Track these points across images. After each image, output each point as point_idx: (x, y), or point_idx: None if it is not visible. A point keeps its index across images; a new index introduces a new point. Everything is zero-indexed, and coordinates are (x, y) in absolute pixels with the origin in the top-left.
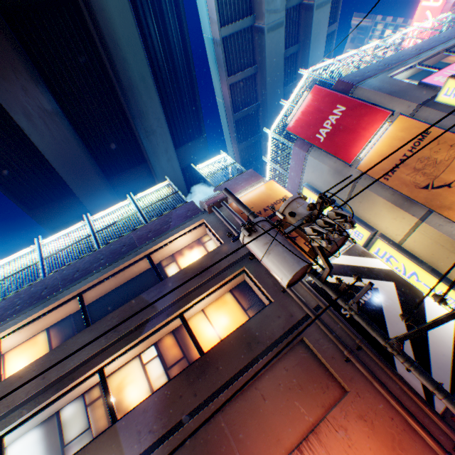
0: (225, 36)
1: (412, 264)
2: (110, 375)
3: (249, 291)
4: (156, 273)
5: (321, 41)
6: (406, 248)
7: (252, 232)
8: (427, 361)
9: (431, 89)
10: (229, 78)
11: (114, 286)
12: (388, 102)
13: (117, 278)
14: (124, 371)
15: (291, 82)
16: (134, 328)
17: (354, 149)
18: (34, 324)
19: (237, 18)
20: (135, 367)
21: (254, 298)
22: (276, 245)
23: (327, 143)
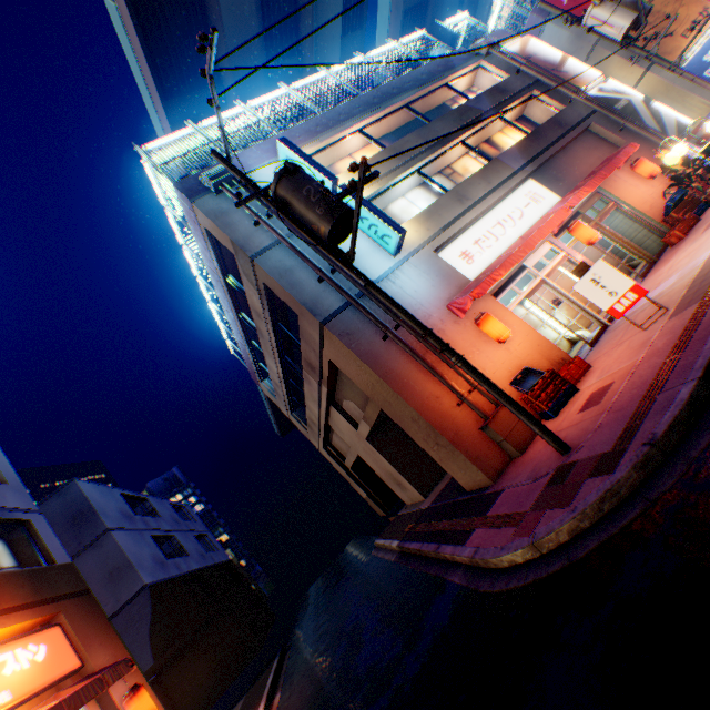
0: None
1: None
2: (452, 163)
3: (529, 122)
4: (462, 96)
5: None
6: None
7: (600, 3)
8: (663, 128)
9: None
10: None
11: (414, 116)
12: None
13: (421, 106)
14: (462, 161)
15: None
16: (474, 121)
17: None
18: (373, 129)
19: None
20: (468, 159)
21: (534, 125)
22: (618, 8)
23: (570, 6)
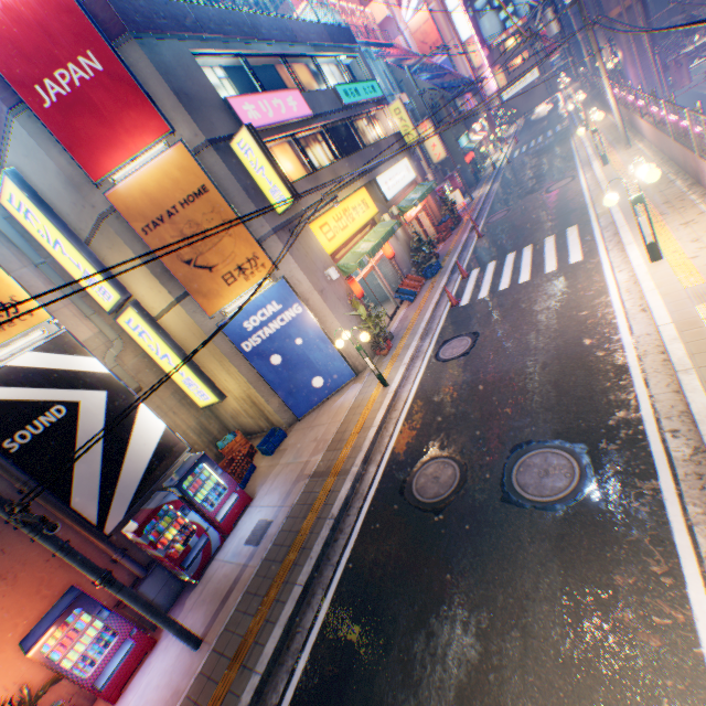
0: None
1: (167, 346)
2: None
3: None
4: None
5: None
6: (164, 326)
7: None
8: (117, 483)
9: (237, 122)
10: None
11: None
12: (175, 109)
13: None
14: None
15: None
16: None
17: (109, 160)
18: None
19: None
20: None
21: None
22: None
23: (60, 118)
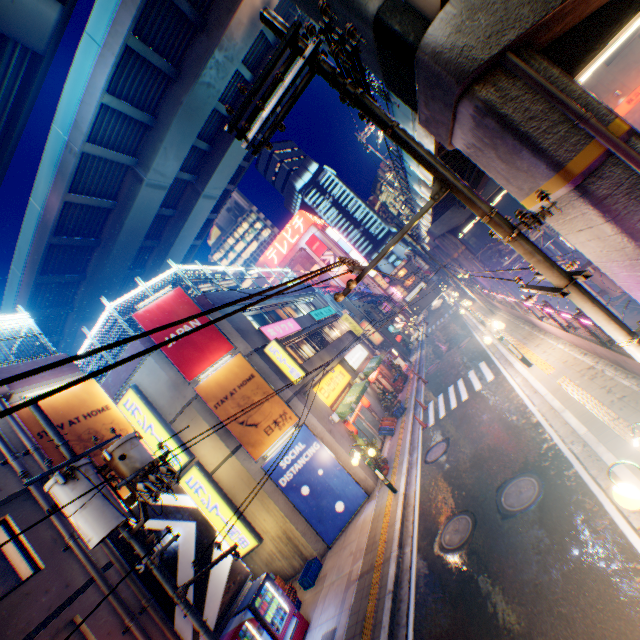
0: (90, 153)
1: (218, 495)
2: None
3: None
4: None
5: (200, 223)
6: (217, 478)
7: (72, 478)
8: (204, 605)
9: (265, 338)
10: (71, 194)
11: None
12: (236, 337)
13: None
14: None
15: (155, 239)
16: None
17: (199, 368)
18: None
19: (117, 148)
20: None
21: (4, 566)
22: (98, 496)
23: (175, 351)
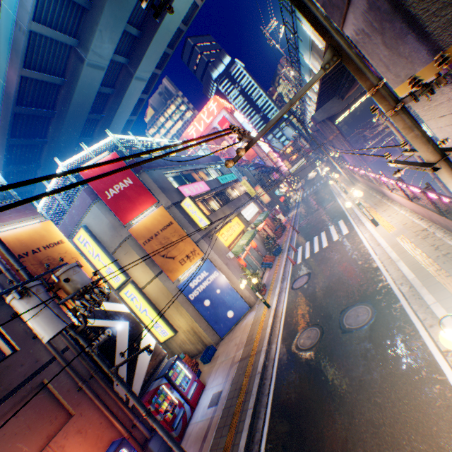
0: (37, 32)
1: (147, 303)
2: None
3: None
4: None
5: (134, 102)
6: (146, 292)
7: (26, 295)
8: (134, 374)
9: (182, 195)
10: (25, 69)
11: None
12: (159, 193)
13: None
14: None
15: (99, 113)
16: None
17: (131, 215)
18: None
19: (59, 28)
20: None
21: None
22: (47, 308)
23: (113, 202)
